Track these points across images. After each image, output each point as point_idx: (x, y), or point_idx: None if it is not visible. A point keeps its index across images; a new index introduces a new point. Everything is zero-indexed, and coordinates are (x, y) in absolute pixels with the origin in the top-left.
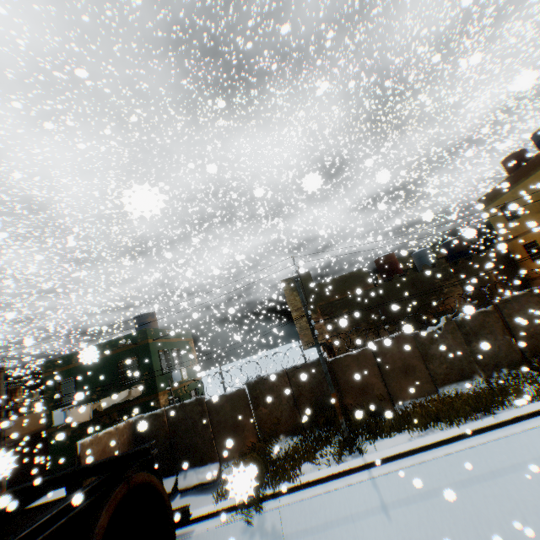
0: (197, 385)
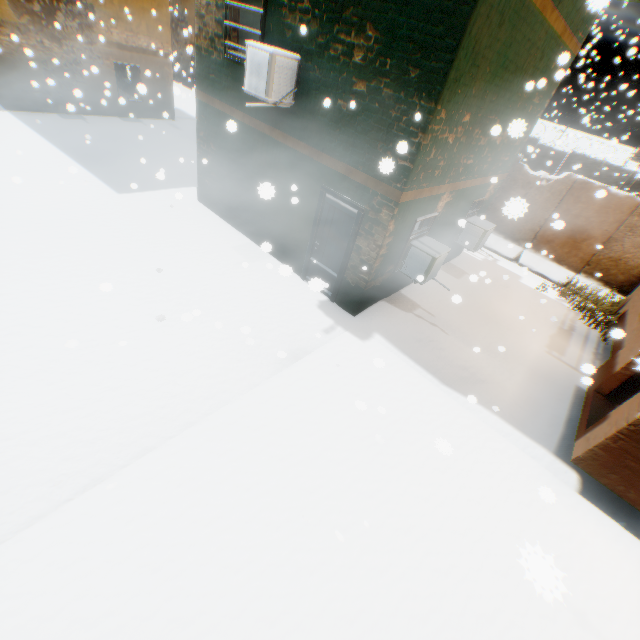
0: None
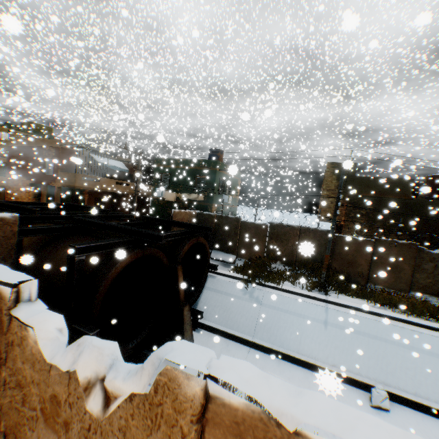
0: (234, 210)
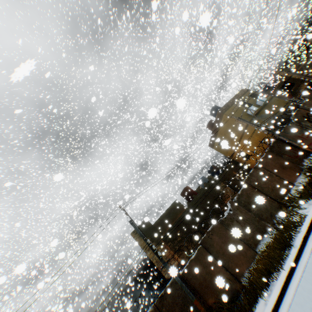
0: None
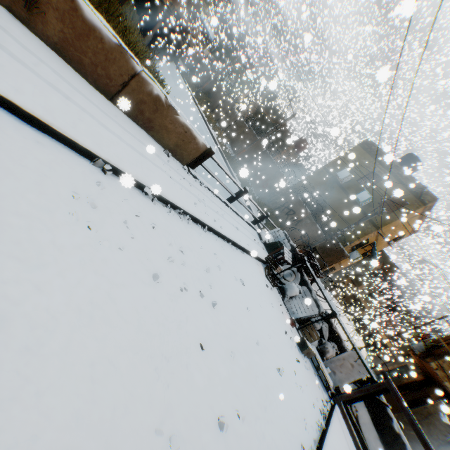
0: None
